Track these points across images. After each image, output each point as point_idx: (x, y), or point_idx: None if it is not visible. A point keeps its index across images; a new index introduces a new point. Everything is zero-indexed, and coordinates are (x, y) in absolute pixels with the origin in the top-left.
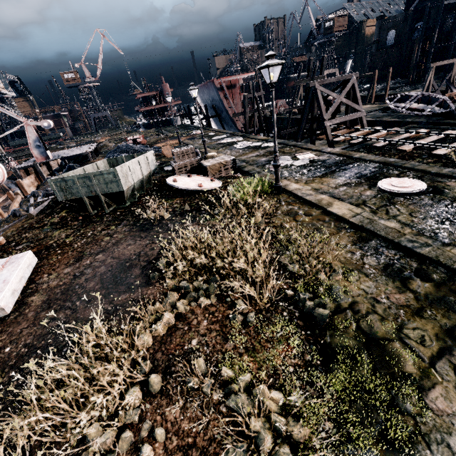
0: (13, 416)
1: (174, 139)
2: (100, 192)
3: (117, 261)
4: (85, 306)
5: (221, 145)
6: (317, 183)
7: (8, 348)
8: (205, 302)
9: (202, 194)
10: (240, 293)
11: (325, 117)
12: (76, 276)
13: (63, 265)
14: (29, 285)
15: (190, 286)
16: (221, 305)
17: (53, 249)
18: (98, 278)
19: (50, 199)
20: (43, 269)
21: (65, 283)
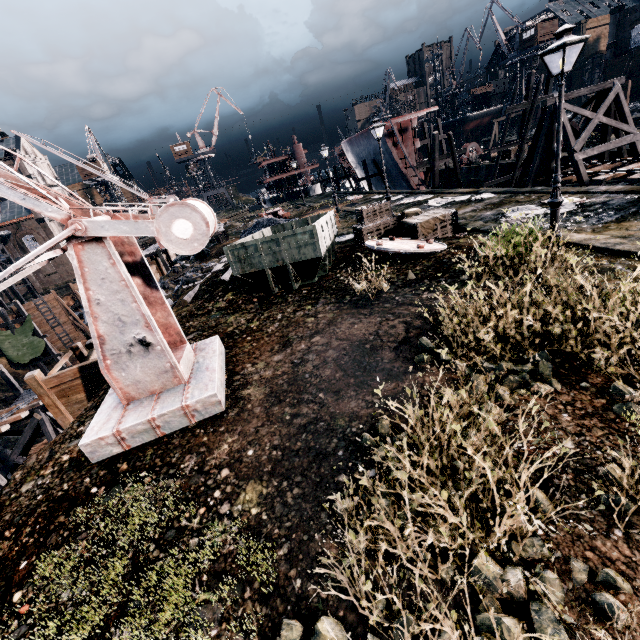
0: (387, 522)
1: (325, 208)
2: (289, 261)
3: (348, 343)
4: (335, 399)
5: (404, 206)
6: (617, 230)
7: (251, 451)
8: (546, 388)
9: (422, 259)
10: (602, 376)
11: (576, 148)
12: (297, 364)
13: (267, 352)
14: (232, 377)
15: (504, 367)
16: (576, 392)
17: (239, 336)
18: (334, 365)
19: (199, 284)
20: (240, 358)
21: (284, 372)
